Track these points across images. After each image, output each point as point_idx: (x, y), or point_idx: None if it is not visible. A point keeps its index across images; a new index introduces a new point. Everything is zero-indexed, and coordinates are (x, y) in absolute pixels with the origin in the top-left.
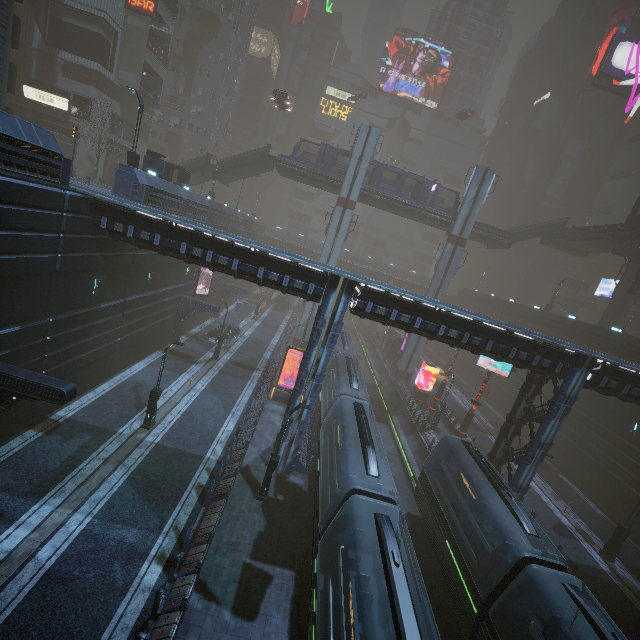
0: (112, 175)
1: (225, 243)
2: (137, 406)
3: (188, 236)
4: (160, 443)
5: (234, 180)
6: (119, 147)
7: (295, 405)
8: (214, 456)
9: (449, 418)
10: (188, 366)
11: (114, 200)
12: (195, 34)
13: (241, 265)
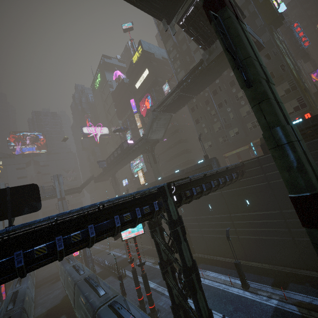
0: None
1: None
2: None
3: None
4: None
5: None
6: None
7: None
8: None
9: None
10: None
11: None
12: None
13: None
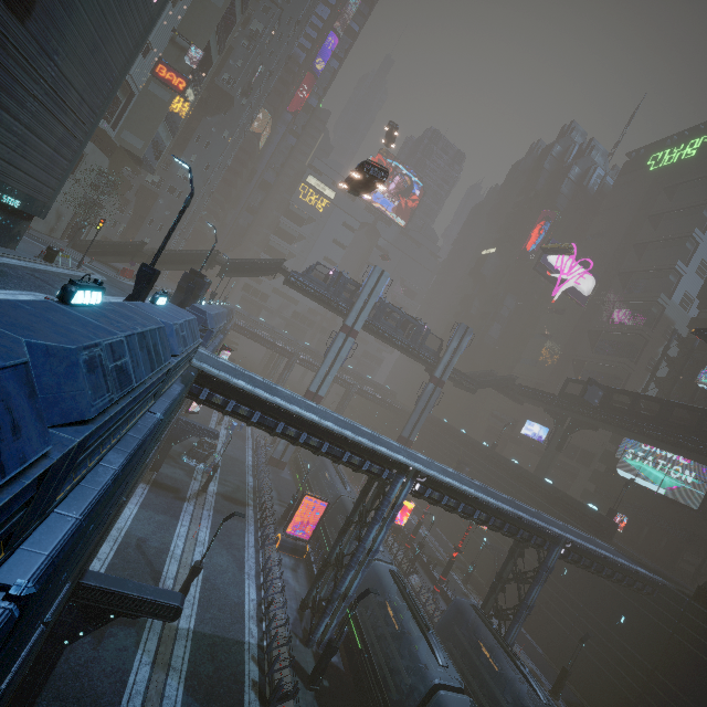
0: (87, 241)
1: (321, 427)
2: (153, 576)
3: (289, 418)
4: (196, 629)
5: (232, 276)
6: (92, 202)
7: (346, 580)
8: (253, 639)
9: (423, 556)
10: (181, 506)
11: (229, 379)
12: (201, 102)
13: (329, 447)
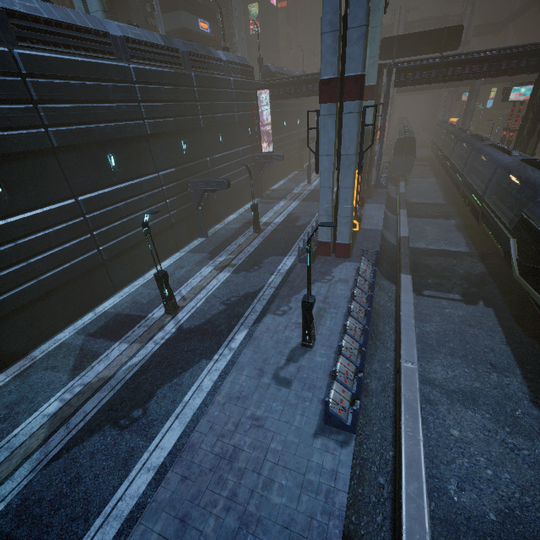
0: None
1: None
2: None
3: None
4: None
5: None
6: None
7: None
8: None
9: None
10: None
11: None
12: None
13: None
